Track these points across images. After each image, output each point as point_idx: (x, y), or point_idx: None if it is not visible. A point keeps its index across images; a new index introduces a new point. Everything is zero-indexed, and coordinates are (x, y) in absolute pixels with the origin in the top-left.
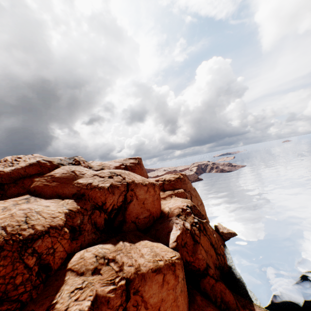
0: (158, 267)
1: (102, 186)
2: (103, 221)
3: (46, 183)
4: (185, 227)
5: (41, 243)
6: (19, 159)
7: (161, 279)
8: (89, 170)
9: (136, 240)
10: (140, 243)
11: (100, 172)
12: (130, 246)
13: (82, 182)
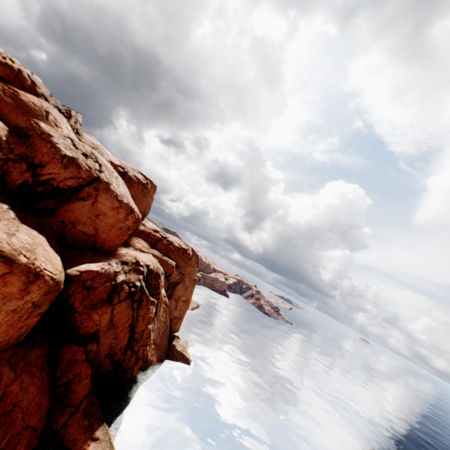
0: (13, 258)
1: (61, 148)
2: (20, 181)
3: None
4: (116, 277)
5: None
6: (11, 61)
7: (1, 272)
8: (70, 131)
9: (30, 225)
10: (31, 230)
11: (81, 143)
12: (12, 219)
13: (43, 127)
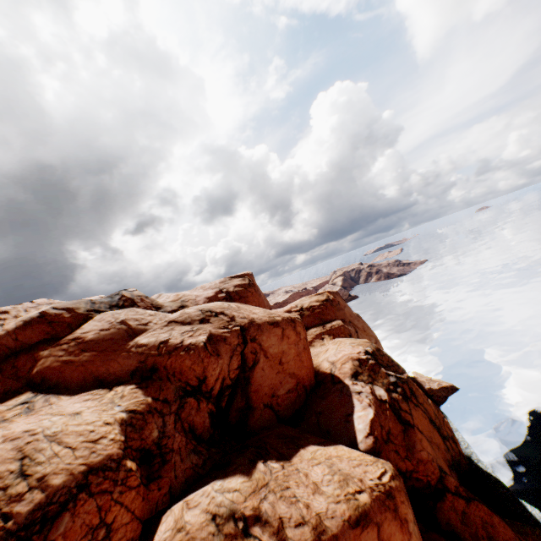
0: (361, 511)
1: (192, 343)
2: (207, 420)
3: (67, 358)
4: (378, 398)
5: (71, 523)
6: (4, 314)
7: (375, 540)
8: (156, 314)
9: (290, 451)
10: (301, 455)
11: (181, 314)
12: (284, 470)
13: (146, 342)
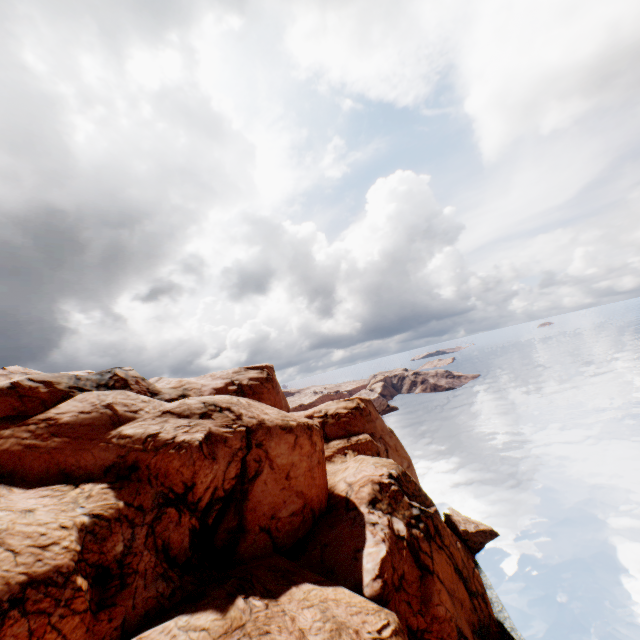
0: None
1: (186, 440)
2: (187, 538)
3: (32, 441)
4: (395, 533)
5: None
6: None
7: None
8: (150, 401)
9: (279, 587)
10: (292, 594)
11: (180, 405)
12: (267, 609)
13: (132, 433)
